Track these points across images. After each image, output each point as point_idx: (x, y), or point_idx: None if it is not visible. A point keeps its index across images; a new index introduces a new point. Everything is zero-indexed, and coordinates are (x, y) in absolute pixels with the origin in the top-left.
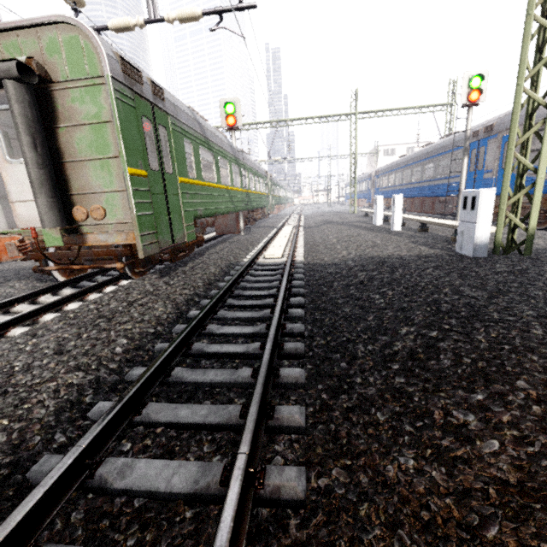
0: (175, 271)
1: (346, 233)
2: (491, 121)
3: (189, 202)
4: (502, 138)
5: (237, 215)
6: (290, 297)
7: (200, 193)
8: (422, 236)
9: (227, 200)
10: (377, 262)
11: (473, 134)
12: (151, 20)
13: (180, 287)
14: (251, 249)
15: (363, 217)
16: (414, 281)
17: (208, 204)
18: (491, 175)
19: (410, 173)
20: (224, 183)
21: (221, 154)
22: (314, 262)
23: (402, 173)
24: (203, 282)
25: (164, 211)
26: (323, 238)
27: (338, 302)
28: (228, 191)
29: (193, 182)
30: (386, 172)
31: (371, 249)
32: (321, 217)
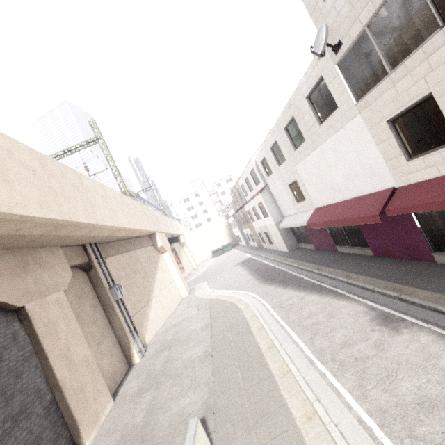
0: None
1: None
2: None
3: None
4: None
5: None
6: None
7: None
8: None
9: None
10: None
11: None
12: None
13: None
14: None
15: None
16: None
17: None
18: None
19: None
20: None
21: None
22: None
23: None
24: None
25: None
26: None
27: None
28: None
29: None
30: None
31: None
32: None
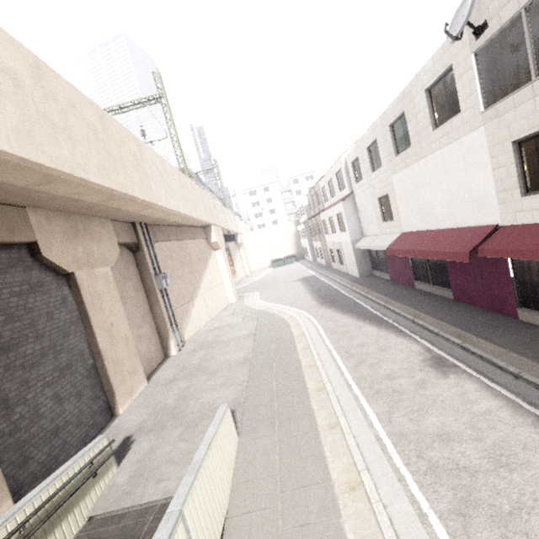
0: None
1: None
2: None
3: None
4: None
5: None
6: None
7: None
8: None
9: None
10: None
11: None
12: None
13: None
14: None
15: None
16: None
17: None
18: None
19: None
20: None
21: None
22: None
23: None
24: None
25: None
26: None
27: None
28: None
29: None
30: None
31: None
32: None
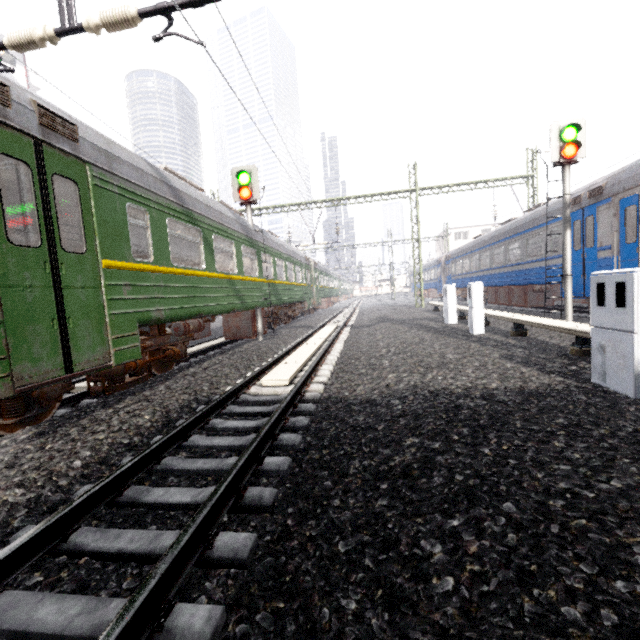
0: (81, 419)
1: (403, 338)
2: (598, 183)
3: (129, 298)
4: (620, 202)
5: (253, 314)
6: (239, 513)
7: (162, 285)
8: (520, 344)
9: (229, 294)
10: (444, 408)
11: (572, 201)
12: (65, 28)
13: (20, 477)
14: (255, 367)
15: (432, 312)
16: (533, 488)
17: (181, 301)
18: (610, 253)
19: (490, 256)
20: (229, 271)
21: (220, 231)
22: (339, 396)
23: (479, 256)
24: (92, 456)
25: (48, 316)
26: (370, 346)
27: (339, 549)
28: (232, 281)
29: (144, 268)
30: (459, 256)
31: (436, 373)
32: (379, 312)
